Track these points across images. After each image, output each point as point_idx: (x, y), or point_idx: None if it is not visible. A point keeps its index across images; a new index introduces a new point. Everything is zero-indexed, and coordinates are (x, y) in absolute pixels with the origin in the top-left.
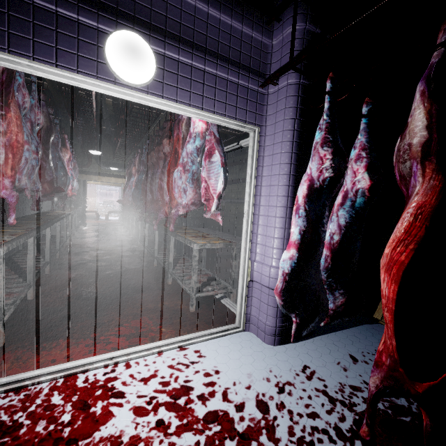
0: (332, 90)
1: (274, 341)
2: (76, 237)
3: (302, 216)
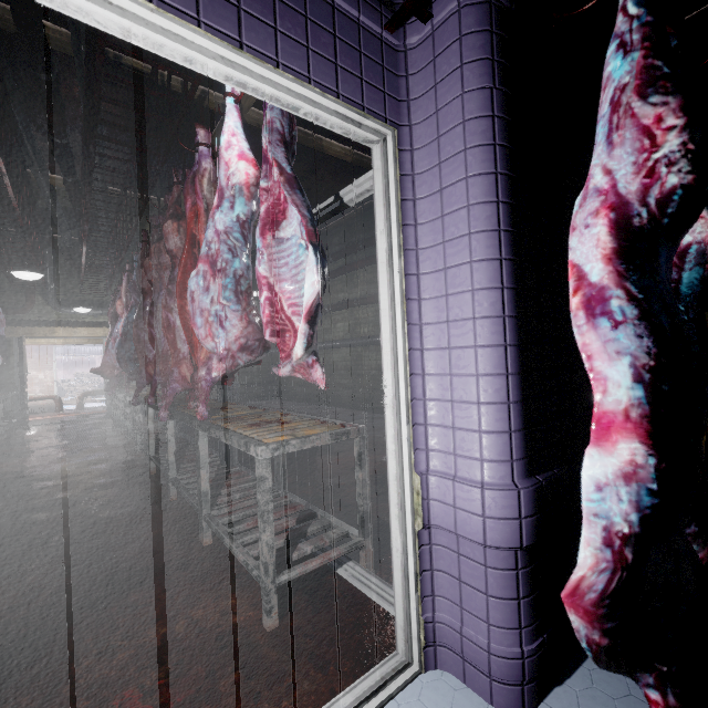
0: None
1: (521, 700)
2: None
3: (633, 318)
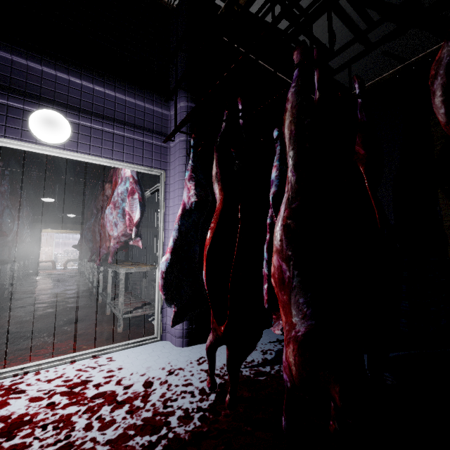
0: (195, 145)
1: (182, 343)
2: (23, 286)
3: (178, 230)
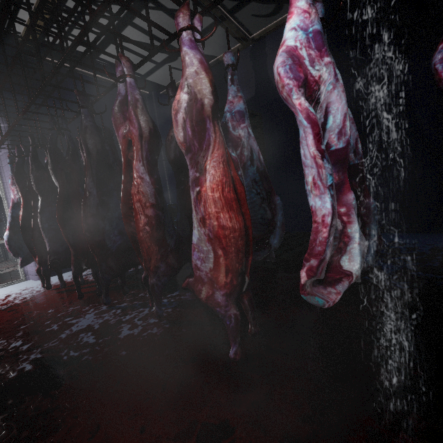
0: (11, 162)
1: (39, 278)
2: None
3: (10, 216)
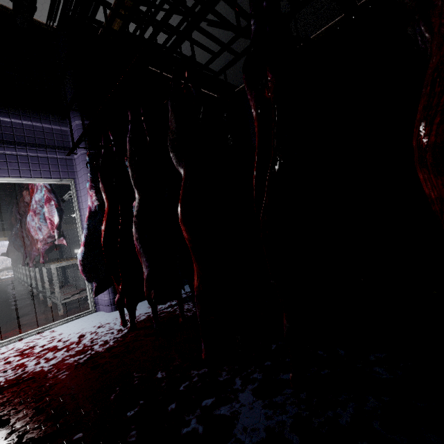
0: (91, 161)
1: (112, 309)
2: None
3: (87, 228)
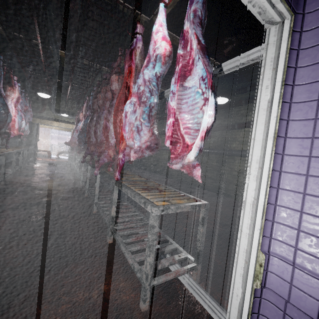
0: None
1: None
2: (21, 174)
3: None
